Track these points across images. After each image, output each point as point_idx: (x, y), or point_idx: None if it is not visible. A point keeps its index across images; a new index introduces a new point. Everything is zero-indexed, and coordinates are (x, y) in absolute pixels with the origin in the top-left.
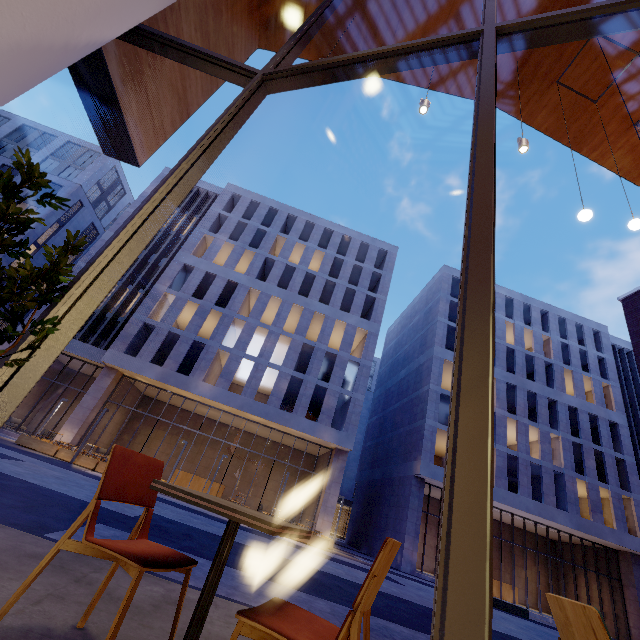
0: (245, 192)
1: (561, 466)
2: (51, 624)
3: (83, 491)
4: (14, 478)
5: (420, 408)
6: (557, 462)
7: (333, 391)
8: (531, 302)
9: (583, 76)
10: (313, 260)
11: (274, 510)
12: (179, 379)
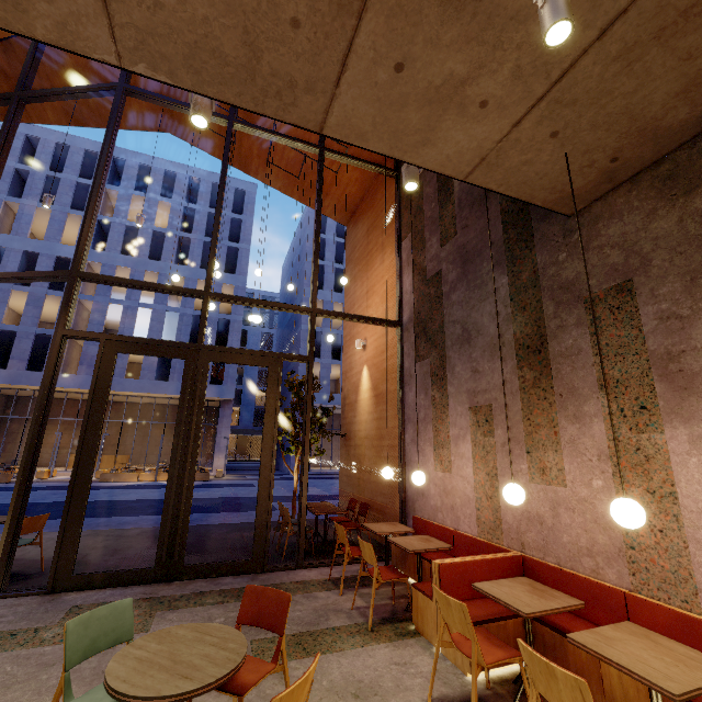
0: (43, 132)
1: None
2: None
3: None
4: None
5: (297, 347)
6: None
7: None
8: None
9: (215, 124)
10: (162, 212)
11: None
12: (32, 377)
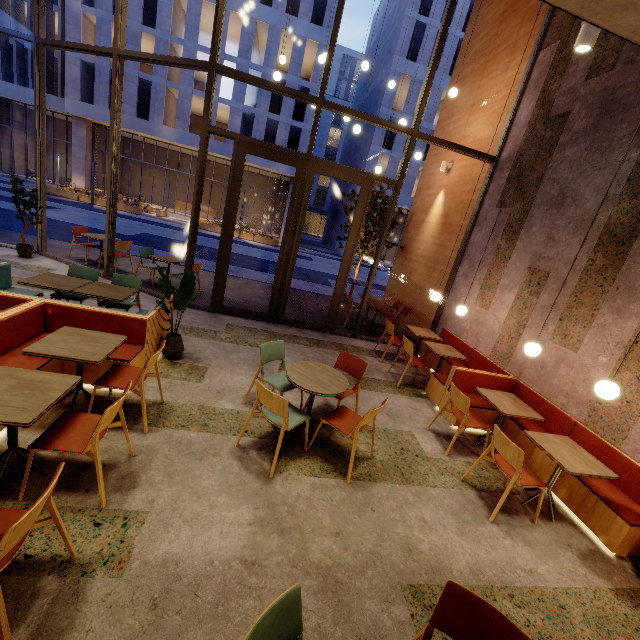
0: None
1: None
2: (82, 257)
3: (101, 225)
4: (61, 222)
5: (371, 134)
6: None
7: (284, 124)
8: None
9: None
10: None
11: (259, 224)
12: (142, 125)
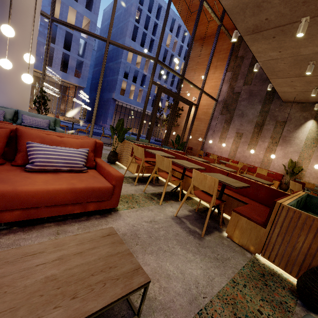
0: None
1: (163, 96)
2: None
3: None
4: None
5: (117, 70)
6: (163, 95)
7: (73, 57)
8: (176, 18)
9: None
10: None
11: (51, 110)
12: None
